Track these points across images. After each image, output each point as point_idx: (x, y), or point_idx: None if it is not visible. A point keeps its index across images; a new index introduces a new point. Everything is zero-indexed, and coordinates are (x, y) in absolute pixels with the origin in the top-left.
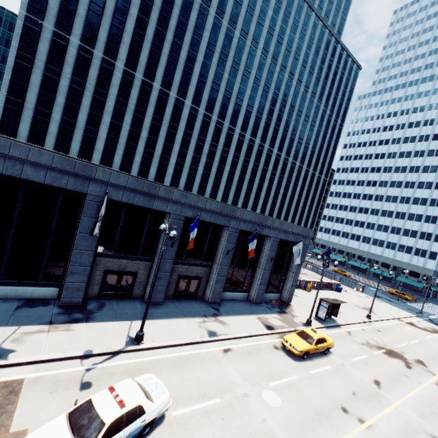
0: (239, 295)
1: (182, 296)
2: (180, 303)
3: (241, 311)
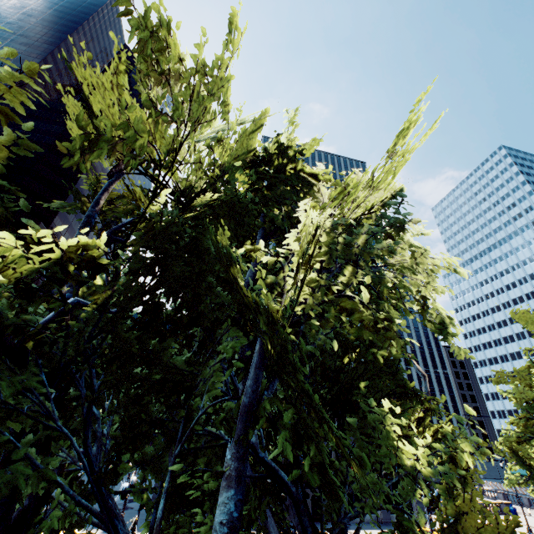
0: (368, 517)
1: (318, 519)
2: (318, 524)
3: (369, 527)
